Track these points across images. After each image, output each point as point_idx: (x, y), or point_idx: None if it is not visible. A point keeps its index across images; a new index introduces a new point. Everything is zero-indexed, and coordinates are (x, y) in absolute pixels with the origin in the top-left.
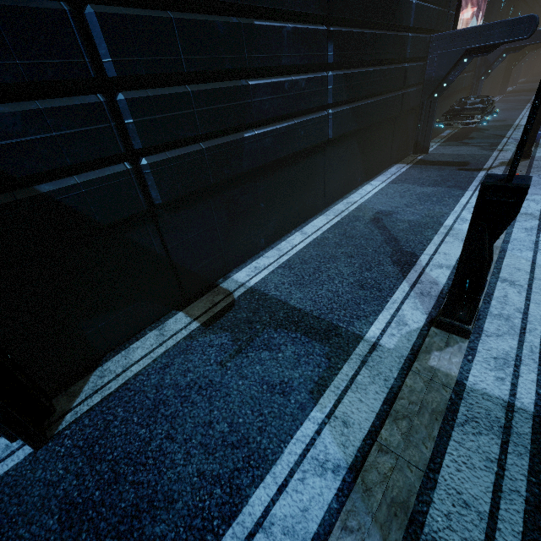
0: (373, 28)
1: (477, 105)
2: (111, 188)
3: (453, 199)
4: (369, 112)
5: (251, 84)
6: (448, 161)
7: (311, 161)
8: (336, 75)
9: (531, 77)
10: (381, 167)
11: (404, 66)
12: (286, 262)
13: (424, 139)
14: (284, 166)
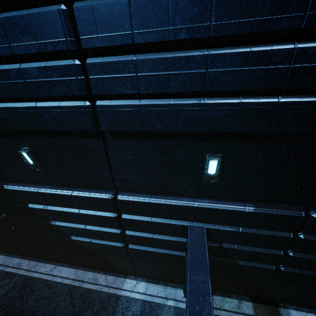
0: None
1: None
2: (260, 270)
3: None
4: None
5: None
6: None
7: None
8: None
9: None
10: None
11: None
12: None
13: None
14: None
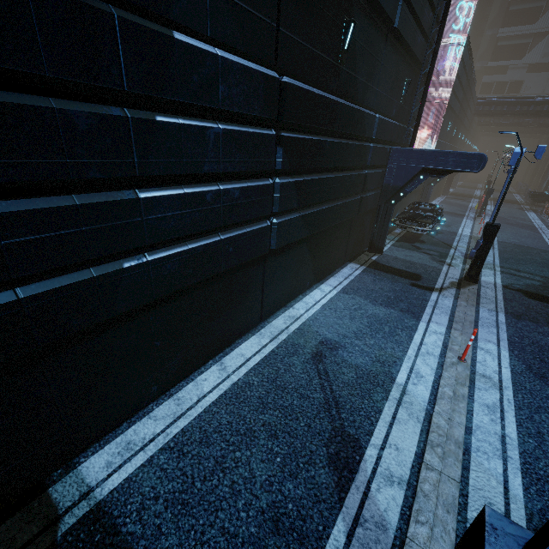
0: (334, 135)
1: (428, 212)
2: None
3: (406, 334)
4: (324, 218)
5: (143, 197)
6: (401, 270)
7: (245, 274)
8: (285, 183)
9: (466, 182)
10: (334, 267)
11: (364, 173)
12: (180, 436)
13: (380, 240)
14: (201, 287)
